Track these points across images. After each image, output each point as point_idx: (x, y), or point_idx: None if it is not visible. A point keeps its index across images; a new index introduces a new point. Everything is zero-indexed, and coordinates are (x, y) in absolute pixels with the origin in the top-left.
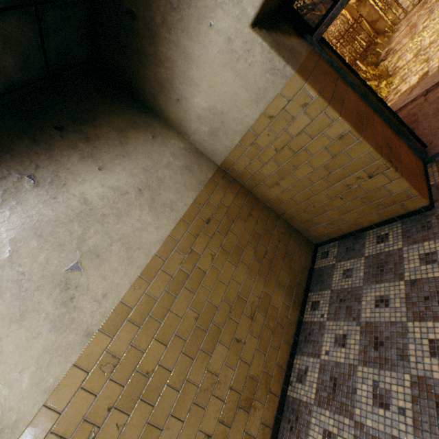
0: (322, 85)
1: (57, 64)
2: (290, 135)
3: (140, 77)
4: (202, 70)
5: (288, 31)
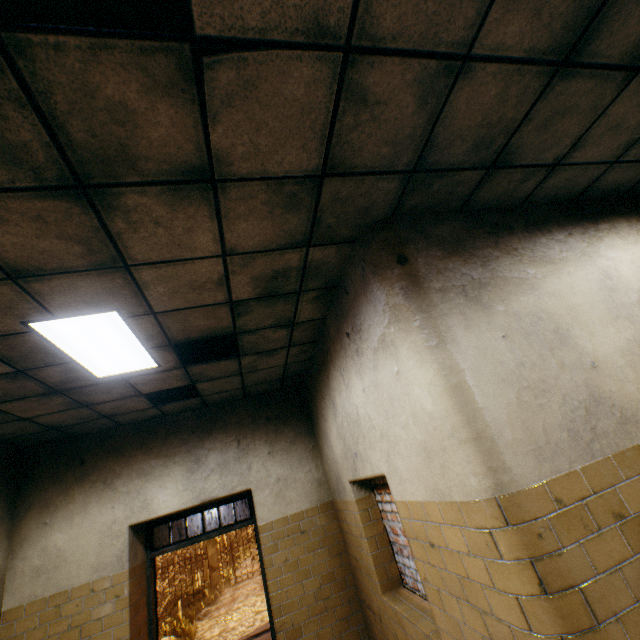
0: (136, 589)
1: (14, 440)
2: (92, 615)
3: (42, 486)
4: (85, 521)
5: (143, 539)
